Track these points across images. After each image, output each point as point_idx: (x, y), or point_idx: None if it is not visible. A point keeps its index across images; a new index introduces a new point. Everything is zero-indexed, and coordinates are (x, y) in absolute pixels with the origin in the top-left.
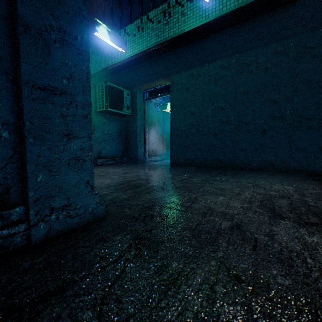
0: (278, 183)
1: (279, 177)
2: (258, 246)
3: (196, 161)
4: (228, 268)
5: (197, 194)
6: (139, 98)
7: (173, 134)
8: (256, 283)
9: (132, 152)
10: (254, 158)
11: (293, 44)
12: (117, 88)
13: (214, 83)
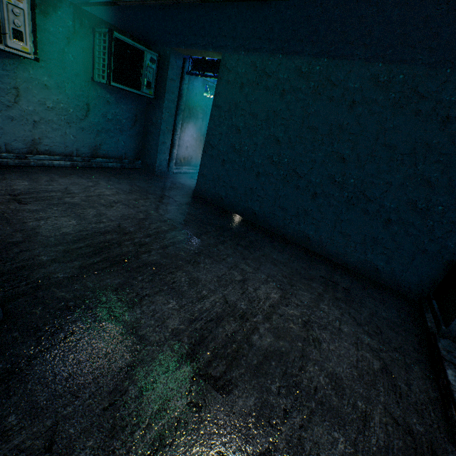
0: (275, 282)
1: (294, 266)
2: (115, 404)
3: (227, 201)
4: (54, 433)
5: (152, 290)
6: (172, 70)
7: (208, 151)
8: (59, 455)
9: (150, 156)
10: (292, 224)
11: (403, 76)
12: (133, 47)
13: (280, 95)
